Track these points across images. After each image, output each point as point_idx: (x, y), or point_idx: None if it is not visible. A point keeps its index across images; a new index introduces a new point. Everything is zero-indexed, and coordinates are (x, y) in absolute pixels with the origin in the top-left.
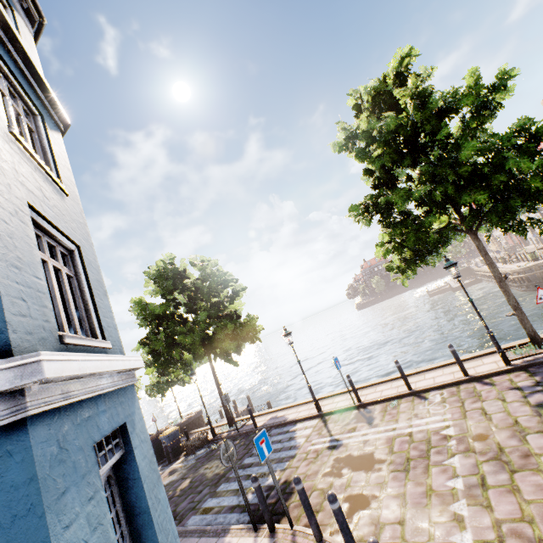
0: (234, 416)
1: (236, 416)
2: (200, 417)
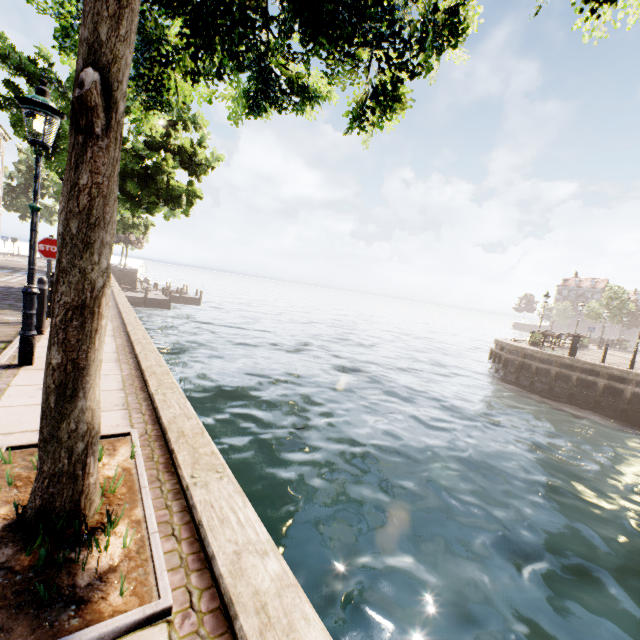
0: (178, 295)
1: (178, 296)
2: (135, 274)
